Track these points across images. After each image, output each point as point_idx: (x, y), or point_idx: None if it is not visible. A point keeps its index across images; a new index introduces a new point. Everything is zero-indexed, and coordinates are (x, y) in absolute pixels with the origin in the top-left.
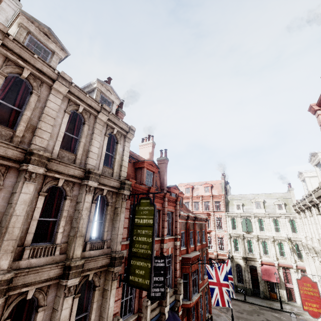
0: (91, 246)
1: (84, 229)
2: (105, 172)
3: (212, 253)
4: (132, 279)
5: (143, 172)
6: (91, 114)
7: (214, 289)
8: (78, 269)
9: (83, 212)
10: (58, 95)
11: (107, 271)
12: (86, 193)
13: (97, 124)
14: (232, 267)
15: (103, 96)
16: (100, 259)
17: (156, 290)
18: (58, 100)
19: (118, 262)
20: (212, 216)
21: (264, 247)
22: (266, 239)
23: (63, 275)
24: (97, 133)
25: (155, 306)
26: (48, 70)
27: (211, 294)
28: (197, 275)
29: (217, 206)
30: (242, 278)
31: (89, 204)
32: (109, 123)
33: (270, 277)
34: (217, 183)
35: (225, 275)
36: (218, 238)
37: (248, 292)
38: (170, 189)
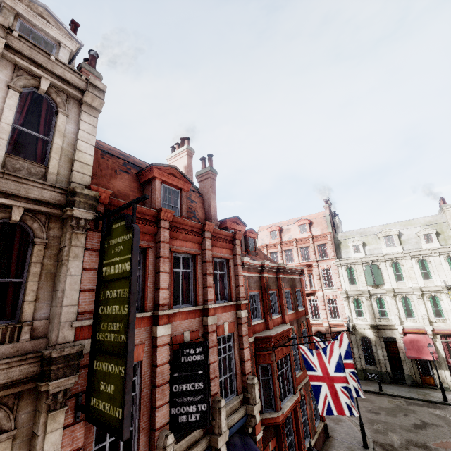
0: None
1: None
2: (16, 170)
3: (322, 324)
4: (94, 405)
5: (154, 188)
6: None
7: (320, 388)
8: None
9: None
10: None
11: (39, 391)
12: None
13: None
14: (356, 341)
15: (28, 27)
16: None
17: (189, 409)
18: None
19: (61, 367)
20: (315, 268)
21: (406, 306)
22: (408, 293)
23: None
24: None
25: (198, 437)
26: None
27: (315, 398)
28: (289, 364)
29: (322, 252)
30: (373, 358)
31: None
32: (18, 59)
33: (420, 353)
34: (318, 216)
35: (338, 362)
36: (329, 300)
37: (385, 377)
38: (226, 223)
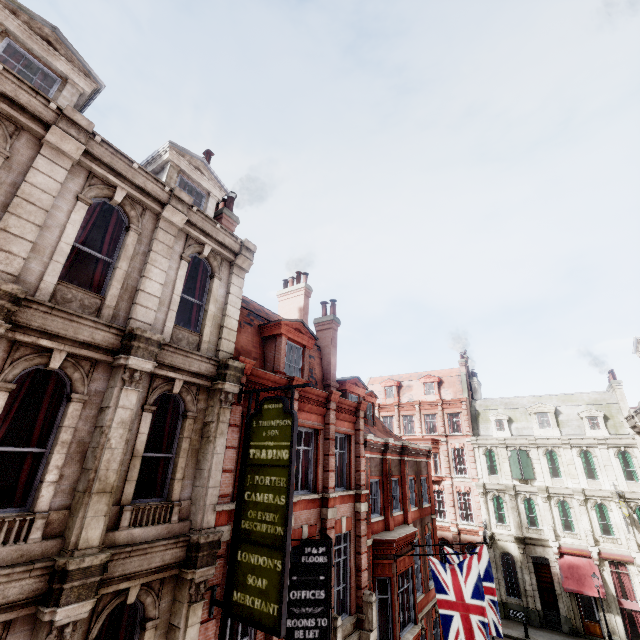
0: (136, 516)
1: (113, 475)
2: (179, 340)
3: (448, 528)
4: (239, 600)
5: (280, 346)
6: (145, 209)
7: (452, 617)
8: (89, 578)
9: (111, 433)
10: (59, 160)
11: (178, 579)
12: (121, 387)
13: (161, 232)
14: (494, 559)
15: (186, 180)
16: (157, 549)
17: (307, 622)
18: (58, 171)
19: (205, 555)
20: (443, 446)
21: (564, 514)
22: (567, 496)
23: (47, 593)
24: (159, 252)
25: None
26: (33, 101)
27: (446, 630)
28: (411, 581)
29: (453, 424)
30: (517, 586)
31: (130, 412)
32: (191, 231)
33: (581, 585)
34: (451, 374)
35: (477, 583)
36: (460, 494)
37: (533, 618)
38: (345, 385)
